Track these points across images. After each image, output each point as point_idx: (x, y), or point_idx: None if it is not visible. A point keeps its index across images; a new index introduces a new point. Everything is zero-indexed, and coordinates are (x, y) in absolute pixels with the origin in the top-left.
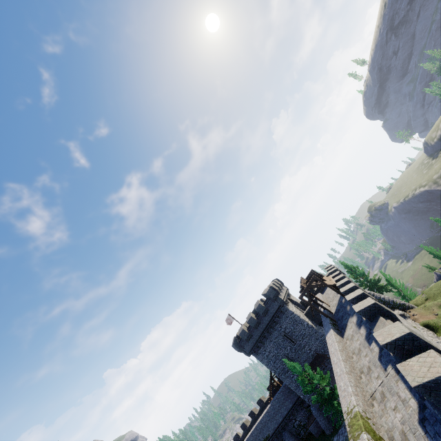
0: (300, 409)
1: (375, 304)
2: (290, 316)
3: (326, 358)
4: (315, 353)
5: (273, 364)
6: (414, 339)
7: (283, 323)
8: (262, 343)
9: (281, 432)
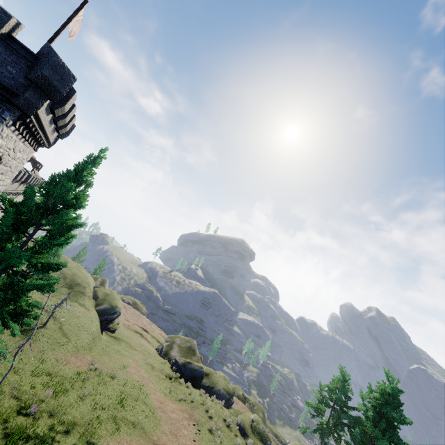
0: None
1: (31, 176)
2: None
3: None
4: None
5: None
6: (24, 174)
7: None
8: None
9: None
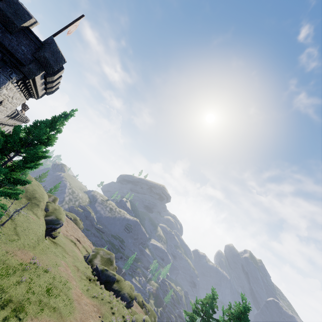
0: None
1: (19, 114)
2: None
3: None
4: None
5: None
6: (14, 112)
7: None
8: None
9: None
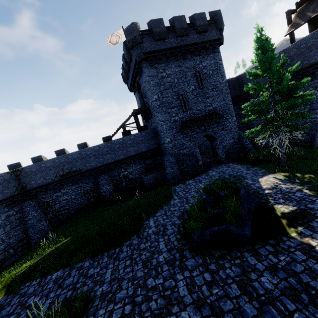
0: (139, 163)
1: None
2: (218, 60)
3: (219, 121)
4: (214, 110)
5: (163, 90)
6: None
7: (206, 60)
8: (168, 59)
9: (99, 174)
